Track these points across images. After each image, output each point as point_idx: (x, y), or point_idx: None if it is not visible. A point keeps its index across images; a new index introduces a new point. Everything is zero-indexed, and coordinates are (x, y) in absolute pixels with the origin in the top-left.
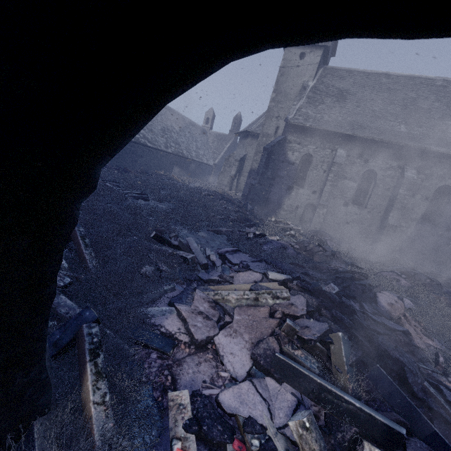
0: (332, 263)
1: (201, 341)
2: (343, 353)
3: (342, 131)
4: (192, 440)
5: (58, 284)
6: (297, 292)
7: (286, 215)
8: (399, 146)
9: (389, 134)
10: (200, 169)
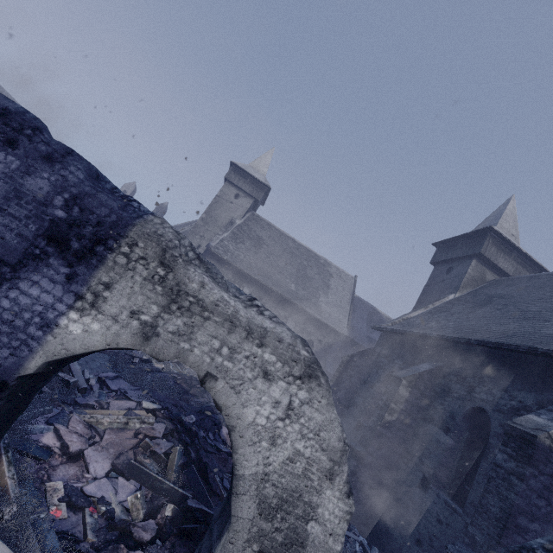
0: (204, 397)
1: (75, 452)
2: (176, 459)
3: (251, 274)
4: (64, 505)
5: None
6: (162, 419)
7: None
8: (288, 300)
9: (283, 289)
10: None
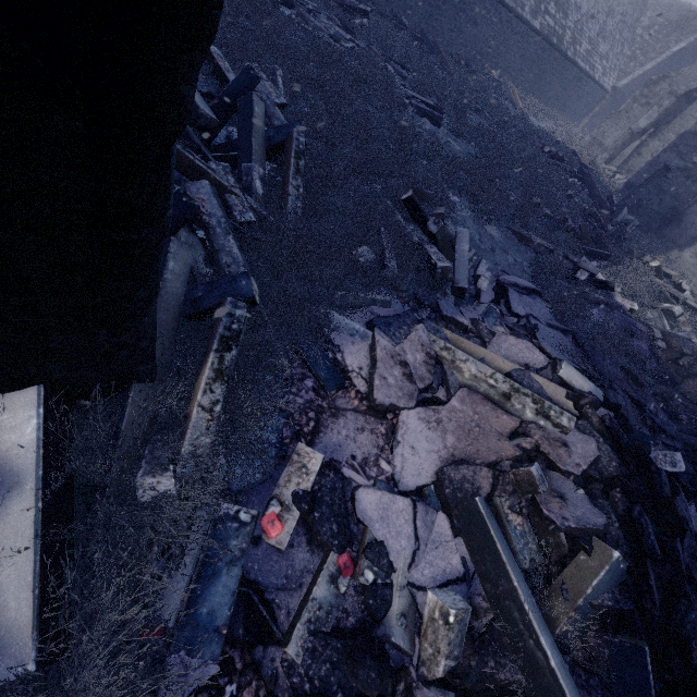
0: None
1: (380, 405)
2: (595, 582)
3: None
4: (294, 517)
5: (236, 216)
6: (592, 430)
7: (691, 268)
8: None
9: None
10: (575, 91)
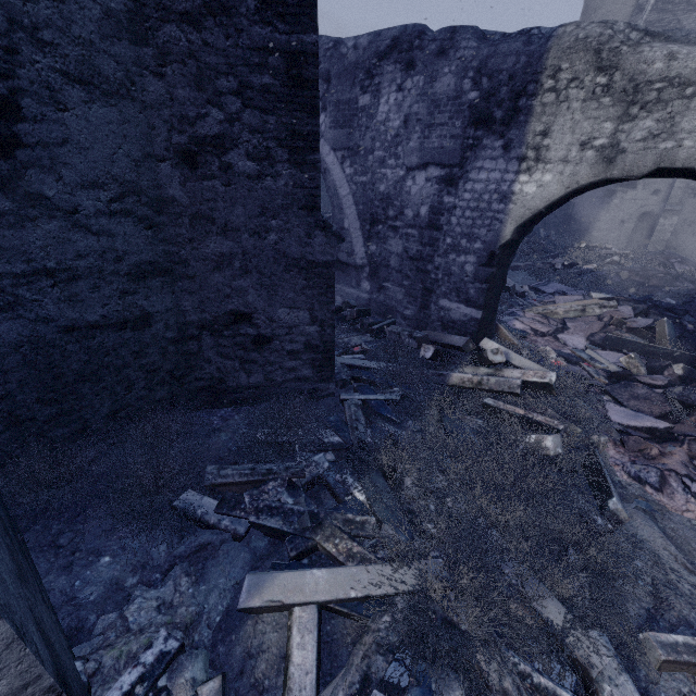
0: (675, 285)
1: (546, 331)
2: (666, 330)
3: None
4: (560, 359)
5: None
6: (625, 302)
7: (602, 238)
8: None
9: None
10: None
